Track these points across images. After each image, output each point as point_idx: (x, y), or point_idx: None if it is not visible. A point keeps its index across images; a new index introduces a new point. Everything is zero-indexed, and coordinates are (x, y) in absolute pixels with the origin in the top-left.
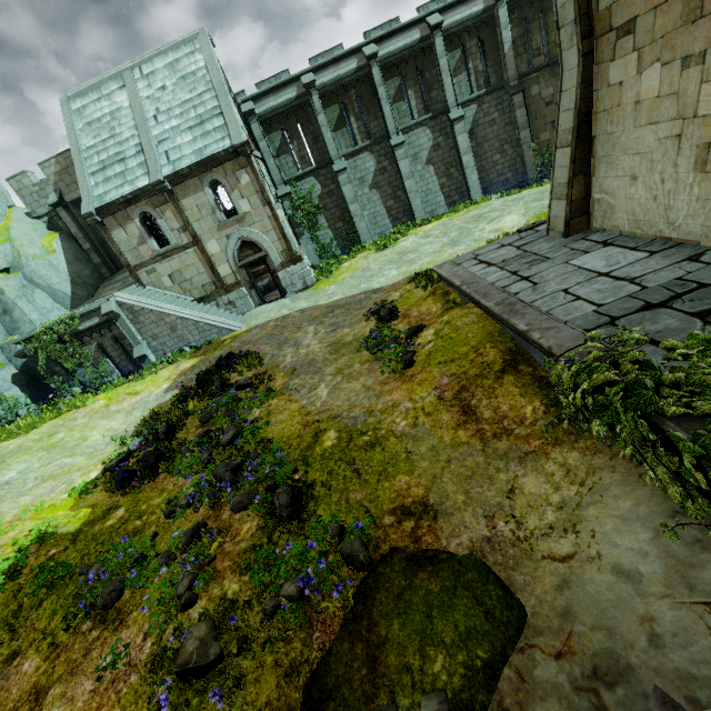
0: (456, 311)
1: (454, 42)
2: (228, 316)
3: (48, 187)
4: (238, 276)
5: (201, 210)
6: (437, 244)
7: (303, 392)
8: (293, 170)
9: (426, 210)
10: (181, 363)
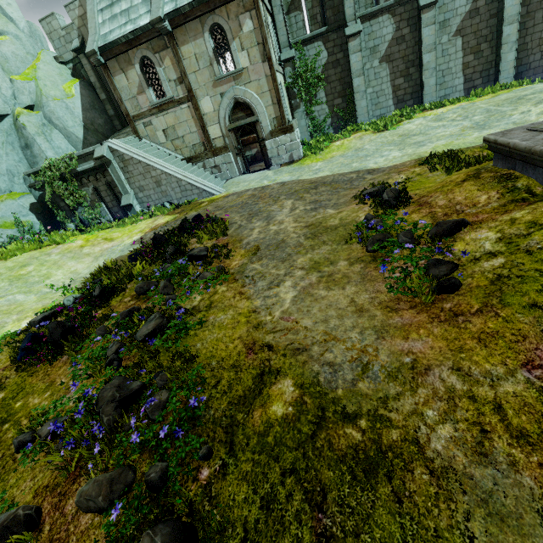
0: None
1: None
2: (212, 179)
3: (73, 31)
4: (227, 139)
5: (199, 60)
6: (453, 128)
7: (260, 286)
8: (302, 32)
9: (437, 94)
10: (159, 218)
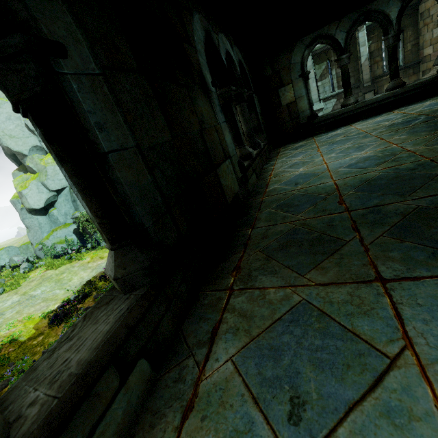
0: None
1: (322, 57)
2: None
3: None
4: None
5: None
6: None
7: None
8: None
9: None
10: None
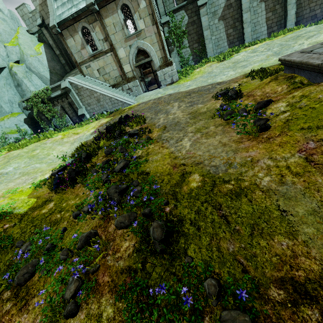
0: (311, 87)
1: None
2: (127, 96)
3: (36, 14)
4: (134, 72)
5: (115, 27)
6: (262, 56)
7: (172, 142)
8: (172, 5)
9: (252, 37)
10: (101, 120)
